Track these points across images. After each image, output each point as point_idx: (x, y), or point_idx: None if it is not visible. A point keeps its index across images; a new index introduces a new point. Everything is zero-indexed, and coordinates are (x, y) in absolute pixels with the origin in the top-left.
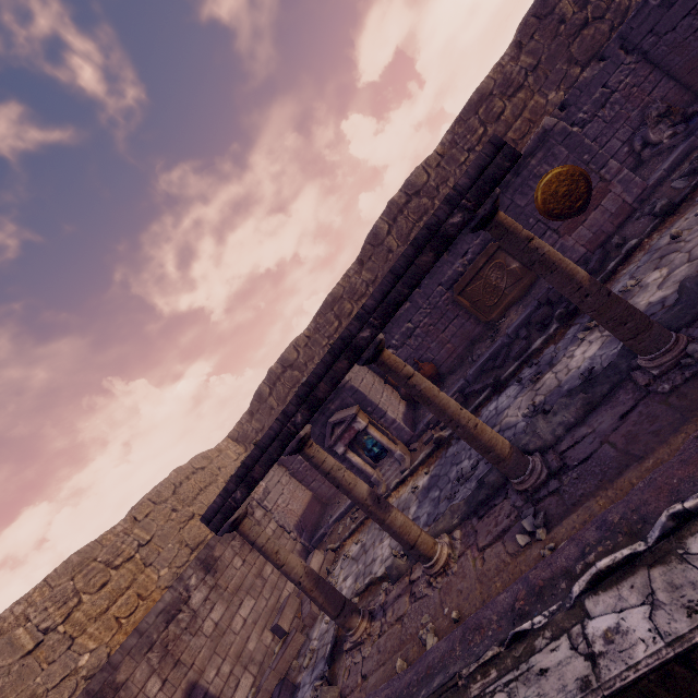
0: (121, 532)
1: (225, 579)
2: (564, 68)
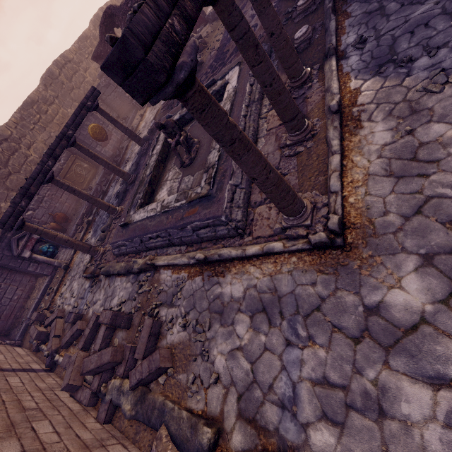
0: None
1: None
2: (71, 101)
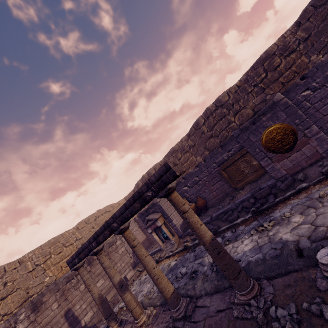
0: (71, 233)
1: (95, 269)
2: (326, 40)
